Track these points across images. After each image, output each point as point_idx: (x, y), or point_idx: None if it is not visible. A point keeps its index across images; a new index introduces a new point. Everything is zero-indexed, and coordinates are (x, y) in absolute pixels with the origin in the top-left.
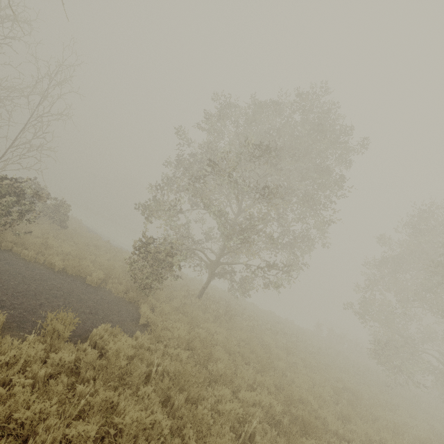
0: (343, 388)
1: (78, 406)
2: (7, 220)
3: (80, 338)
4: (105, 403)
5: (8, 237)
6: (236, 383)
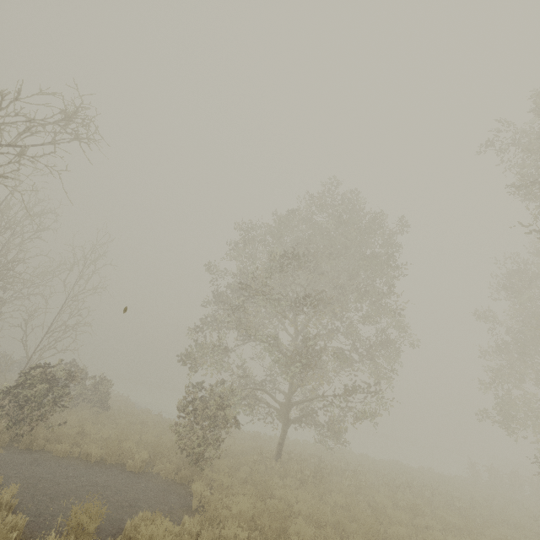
0: None
1: None
2: (40, 413)
3: (113, 538)
4: None
5: (40, 433)
6: None
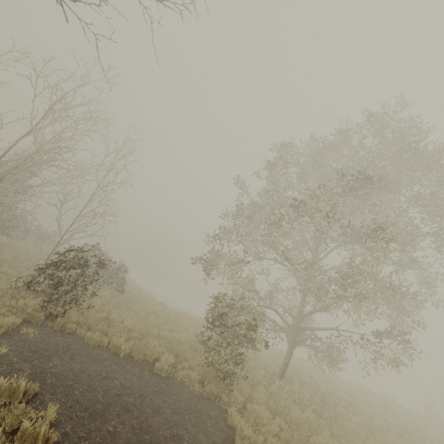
0: None
1: None
2: (73, 296)
3: None
4: None
5: (72, 317)
6: None
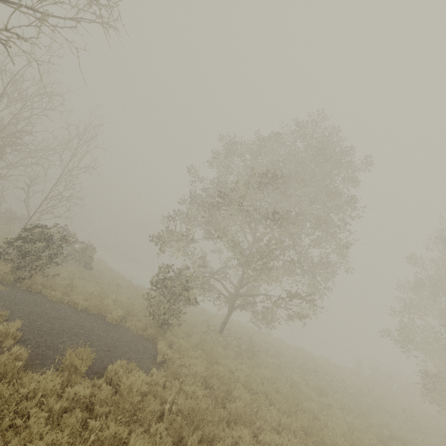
0: (392, 437)
1: (89, 441)
2: (39, 264)
3: (97, 375)
4: (115, 439)
5: (38, 280)
6: (256, 424)
